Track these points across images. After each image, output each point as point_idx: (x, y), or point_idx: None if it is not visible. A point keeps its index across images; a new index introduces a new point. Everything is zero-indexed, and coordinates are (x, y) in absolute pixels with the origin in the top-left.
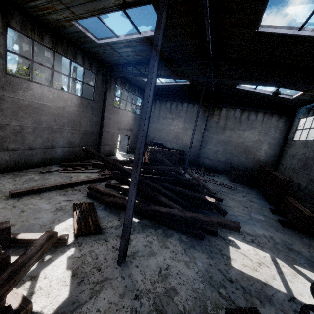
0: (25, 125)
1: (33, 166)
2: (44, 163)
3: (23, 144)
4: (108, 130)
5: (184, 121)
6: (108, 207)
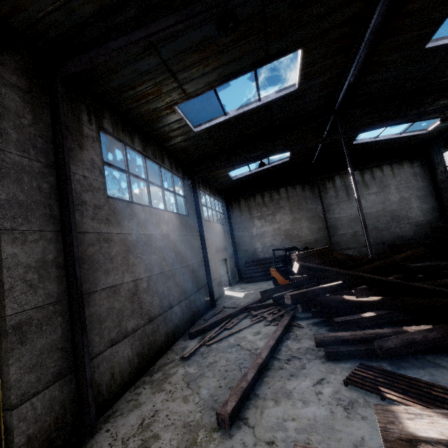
0: (138, 279)
1: (158, 353)
2: (168, 341)
3: (141, 315)
4: (209, 257)
5: (290, 211)
6: (393, 361)
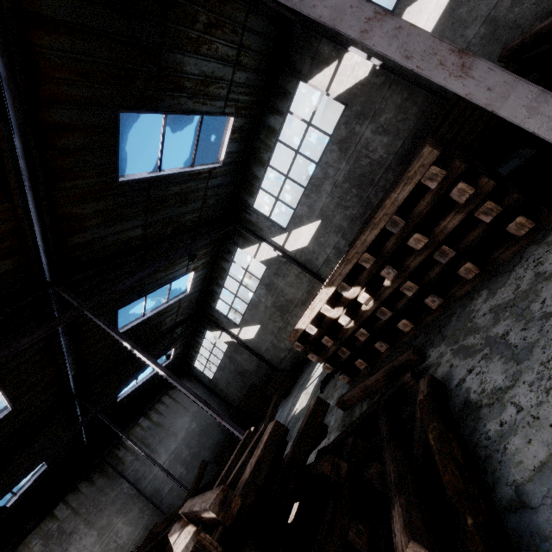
0: None
1: None
2: None
3: None
4: None
5: (88, 526)
6: None
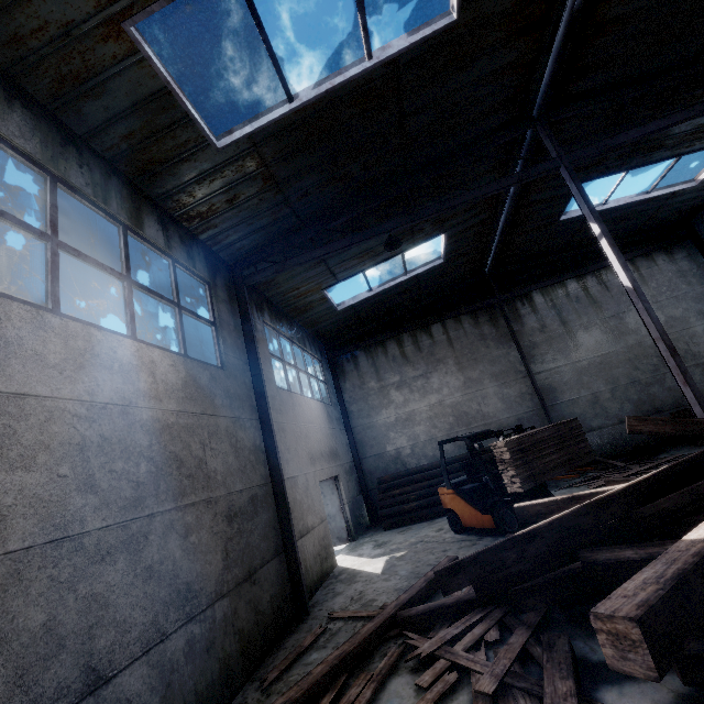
0: None
1: None
2: None
3: None
4: (291, 473)
5: (457, 367)
6: None
